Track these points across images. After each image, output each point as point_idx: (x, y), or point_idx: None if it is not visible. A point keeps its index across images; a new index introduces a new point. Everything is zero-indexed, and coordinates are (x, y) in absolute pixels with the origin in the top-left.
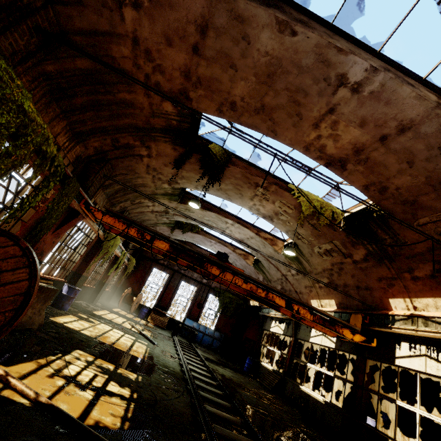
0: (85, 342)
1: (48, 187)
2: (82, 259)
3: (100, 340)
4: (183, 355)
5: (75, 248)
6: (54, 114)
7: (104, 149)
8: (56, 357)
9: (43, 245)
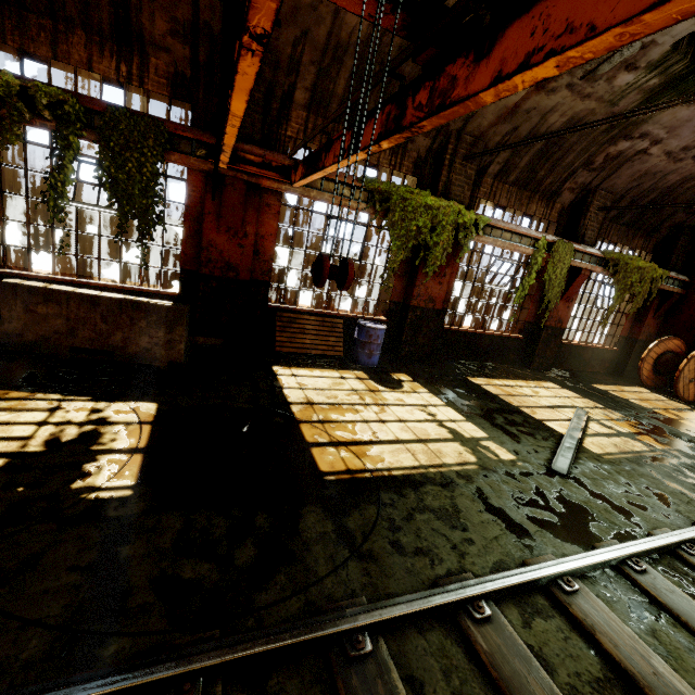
0: (232, 401)
1: (73, 148)
2: (404, 277)
3: (294, 409)
4: (687, 552)
5: (360, 257)
6: (48, 35)
7: (185, 20)
8: (66, 398)
9: (219, 254)
